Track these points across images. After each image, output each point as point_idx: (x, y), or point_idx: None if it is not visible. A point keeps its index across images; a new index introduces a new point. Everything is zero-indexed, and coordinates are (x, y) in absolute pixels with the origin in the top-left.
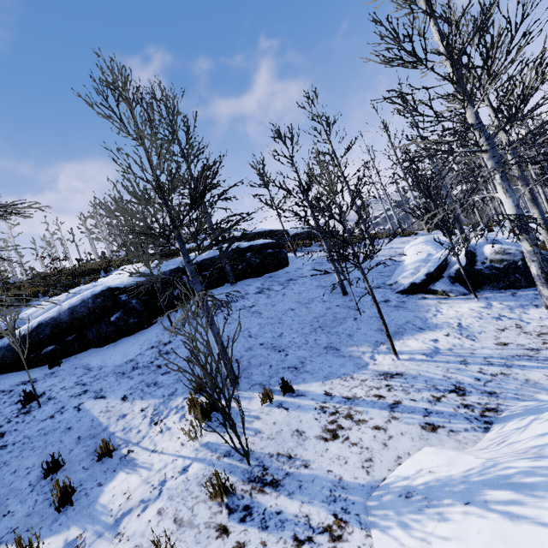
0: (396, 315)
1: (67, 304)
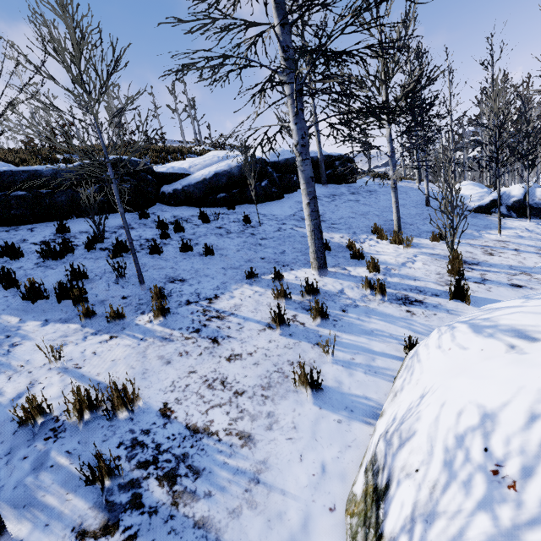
0: (477, 221)
1: (234, 162)
